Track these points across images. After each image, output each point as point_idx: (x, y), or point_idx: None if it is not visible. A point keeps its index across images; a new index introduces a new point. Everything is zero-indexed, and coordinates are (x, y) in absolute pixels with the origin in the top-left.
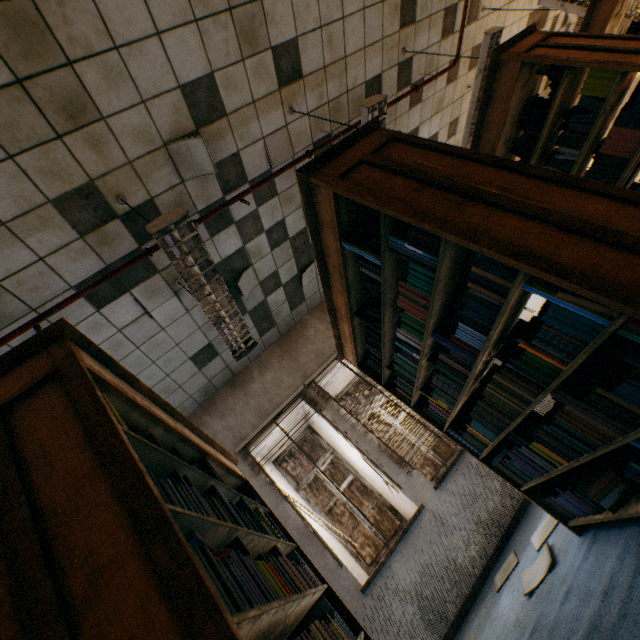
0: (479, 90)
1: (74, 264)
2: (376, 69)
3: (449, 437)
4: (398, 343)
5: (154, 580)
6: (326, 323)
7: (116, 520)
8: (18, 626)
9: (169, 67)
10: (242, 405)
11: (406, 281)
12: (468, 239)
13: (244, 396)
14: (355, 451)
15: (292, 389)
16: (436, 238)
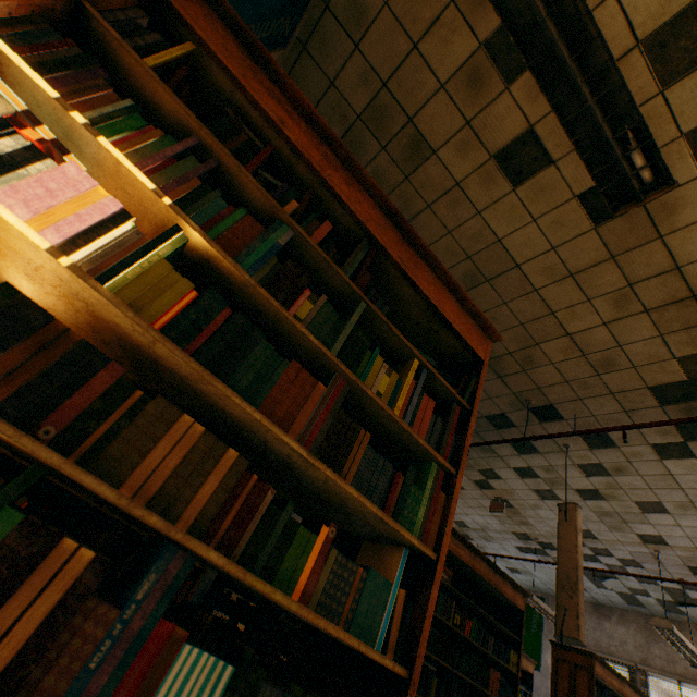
0: None
1: (514, 542)
2: None
3: None
4: None
5: None
6: None
7: None
8: None
9: None
10: (590, 625)
11: None
12: None
13: (595, 622)
14: None
15: (627, 655)
16: None
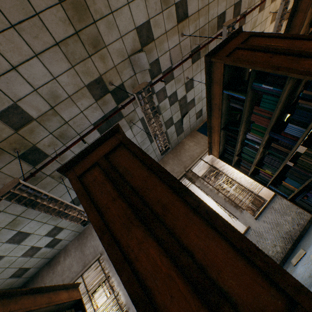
0: (282, 11)
1: (93, 114)
2: (223, 8)
3: (270, 189)
4: (246, 141)
5: (188, 208)
6: (194, 142)
7: (165, 190)
8: (139, 222)
9: (132, 19)
10: None
11: (258, 106)
12: (305, 75)
13: None
14: (212, 201)
15: (179, 173)
16: (283, 78)
